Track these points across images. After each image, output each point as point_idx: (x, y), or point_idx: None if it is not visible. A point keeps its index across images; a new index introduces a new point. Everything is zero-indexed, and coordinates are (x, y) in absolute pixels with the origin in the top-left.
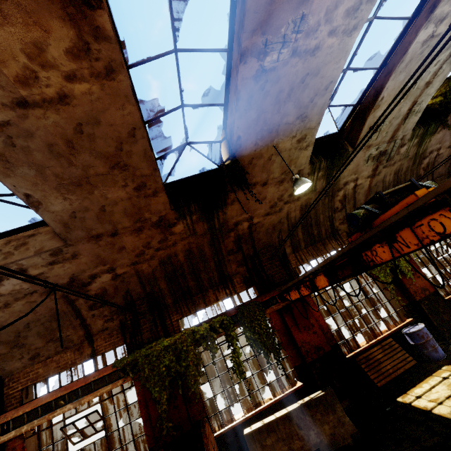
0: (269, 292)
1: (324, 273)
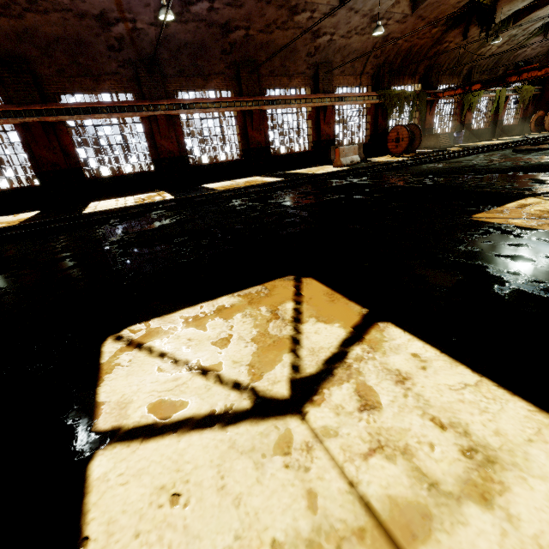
0: (430, 91)
1: (482, 83)
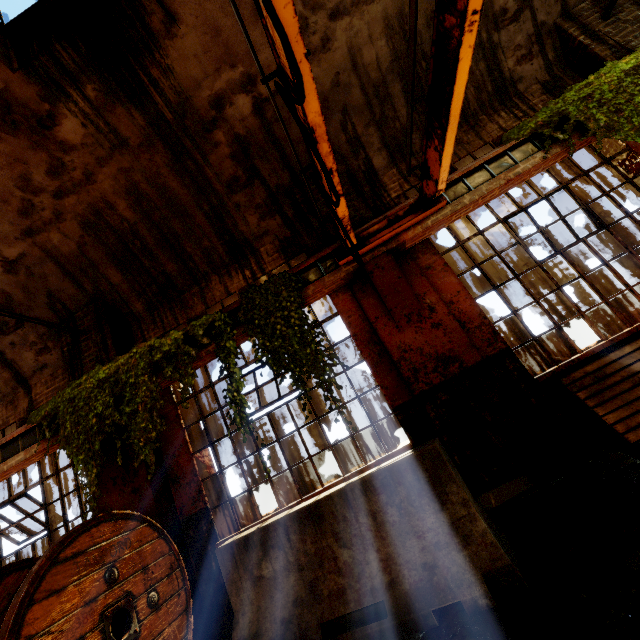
0: (319, 252)
1: None
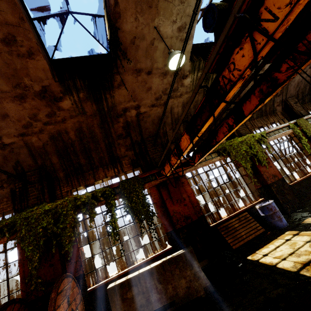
0: (150, 171)
1: (186, 130)
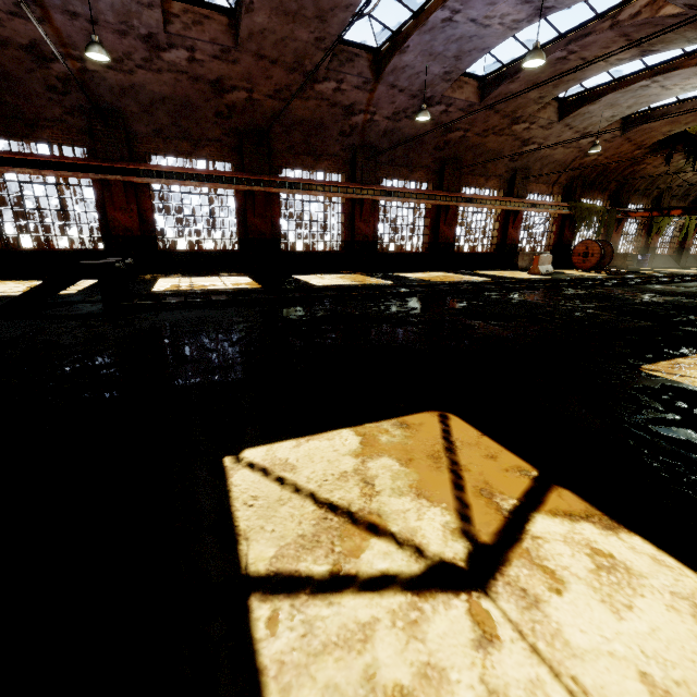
0: (619, 208)
1: (683, 210)
